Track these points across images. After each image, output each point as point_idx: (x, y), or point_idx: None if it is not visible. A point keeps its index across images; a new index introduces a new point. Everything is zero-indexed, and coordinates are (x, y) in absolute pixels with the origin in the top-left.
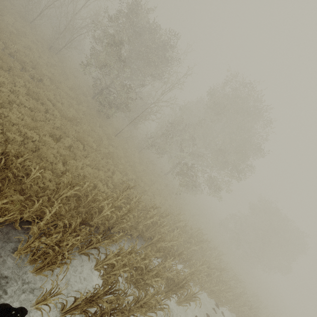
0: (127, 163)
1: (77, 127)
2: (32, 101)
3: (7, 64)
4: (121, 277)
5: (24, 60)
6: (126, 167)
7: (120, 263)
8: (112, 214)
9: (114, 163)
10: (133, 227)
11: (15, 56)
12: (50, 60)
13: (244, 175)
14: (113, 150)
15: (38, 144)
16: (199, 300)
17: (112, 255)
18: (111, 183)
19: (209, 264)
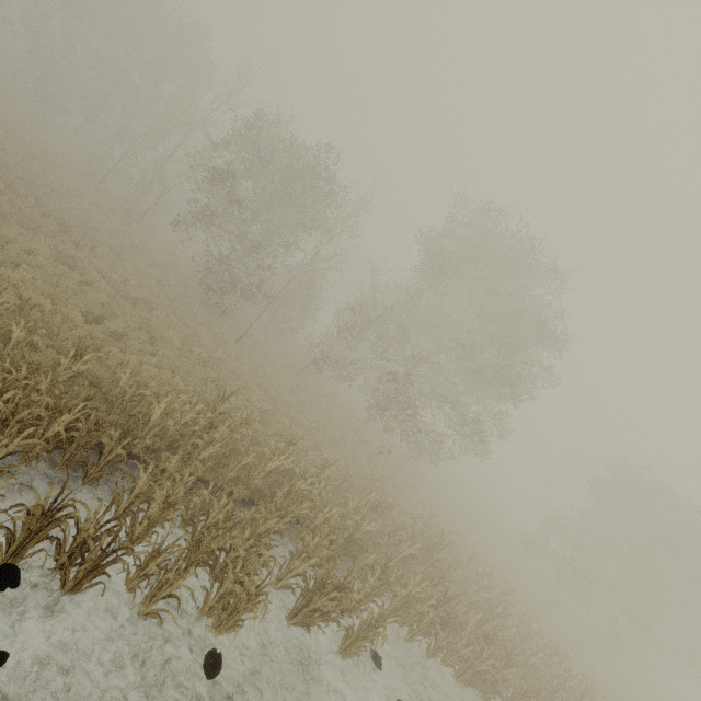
0: (257, 385)
1: (146, 313)
2: (62, 268)
3: (31, 221)
4: (162, 526)
5: (66, 221)
6: (252, 390)
7: (159, 493)
8: (167, 422)
9: (220, 376)
10: (239, 481)
11: (54, 217)
12: (122, 227)
13: (529, 389)
14: (227, 361)
15: (50, 316)
16: (384, 632)
17: (144, 478)
18: (204, 404)
19: (445, 585)
